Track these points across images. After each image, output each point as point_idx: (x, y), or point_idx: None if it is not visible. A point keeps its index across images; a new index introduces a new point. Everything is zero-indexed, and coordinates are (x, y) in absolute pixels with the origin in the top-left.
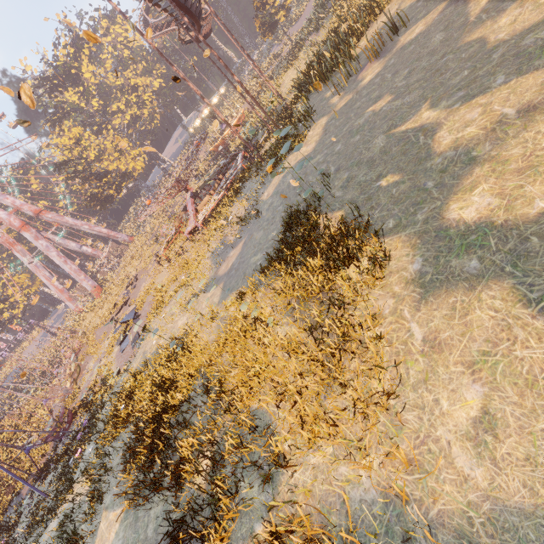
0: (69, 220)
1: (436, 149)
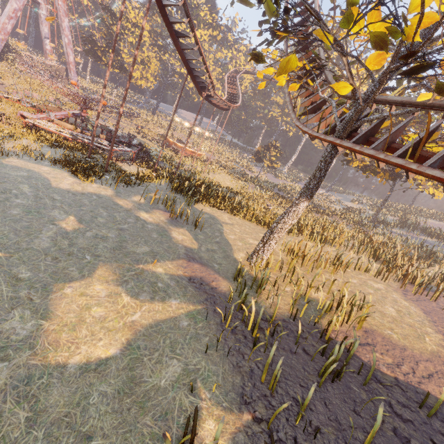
0: (65, 22)
1: None
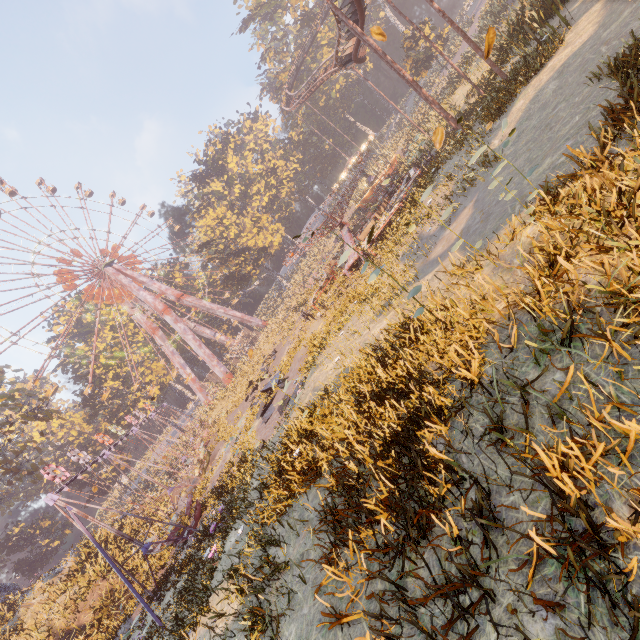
0: (206, 304)
1: None
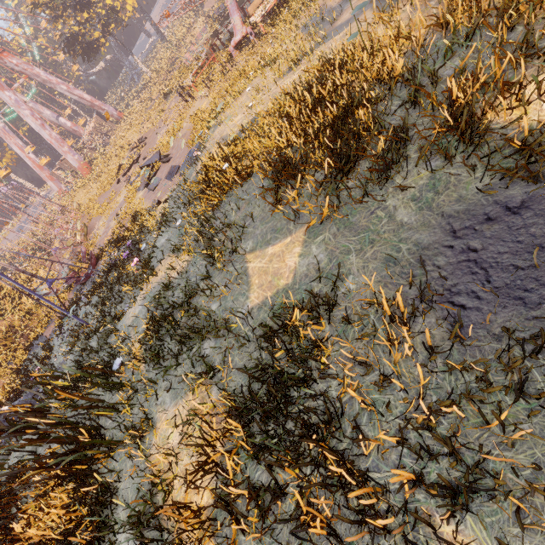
0: (40, 73)
1: None
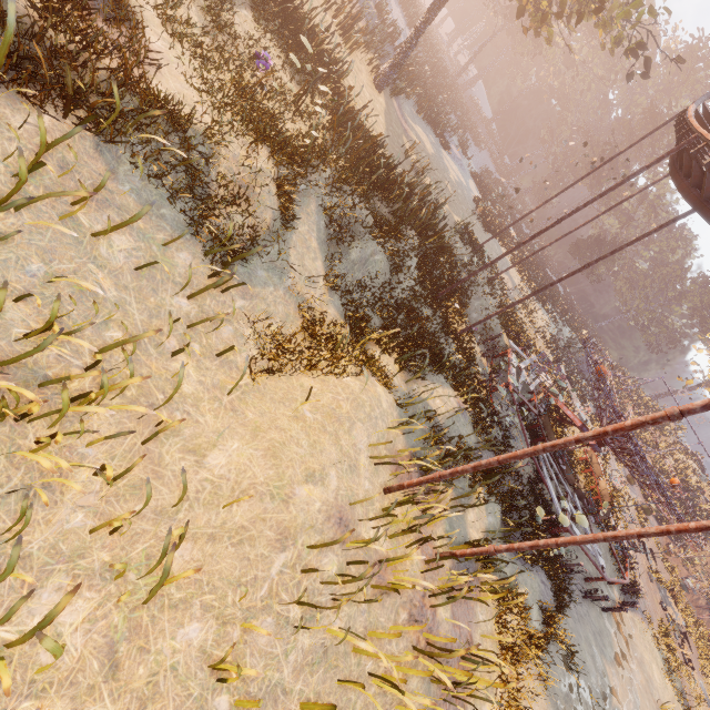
0: None
1: (458, 181)
